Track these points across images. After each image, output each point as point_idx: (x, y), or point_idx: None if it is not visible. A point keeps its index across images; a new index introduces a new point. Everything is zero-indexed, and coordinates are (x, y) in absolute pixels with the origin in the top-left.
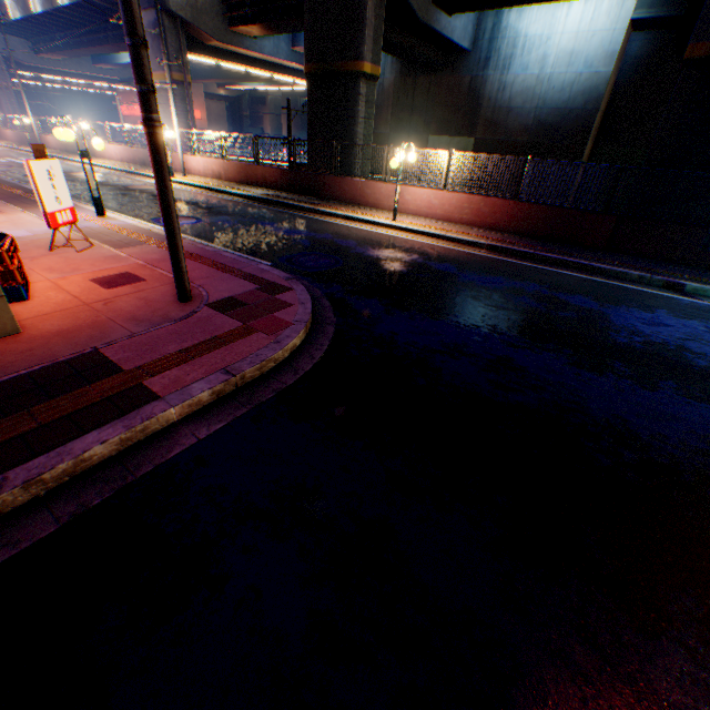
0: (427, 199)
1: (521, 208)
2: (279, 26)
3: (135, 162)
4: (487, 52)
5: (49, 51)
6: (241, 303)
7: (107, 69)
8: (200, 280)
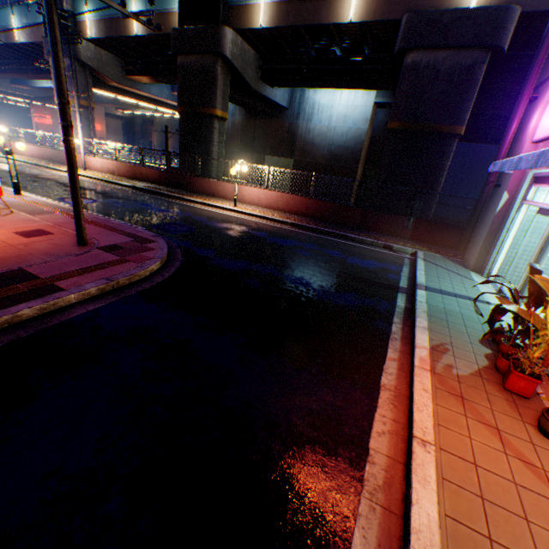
0: (257, 194)
1: (312, 202)
2: (162, 79)
3: (44, 158)
4: (298, 110)
5: None
6: (121, 247)
7: (23, 88)
8: (94, 235)
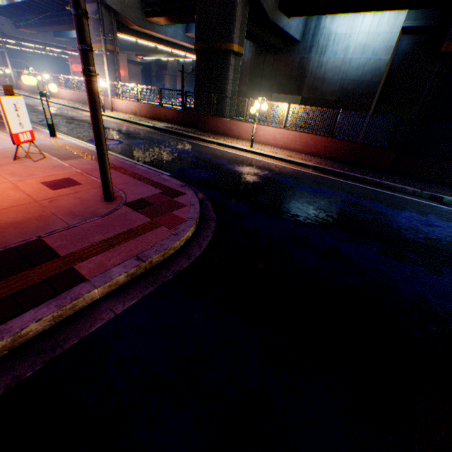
0: (273, 134)
1: (335, 142)
2: (178, 18)
3: (80, 101)
4: (311, 43)
5: (25, 27)
6: (149, 203)
7: (63, 41)
8: (120, 185)
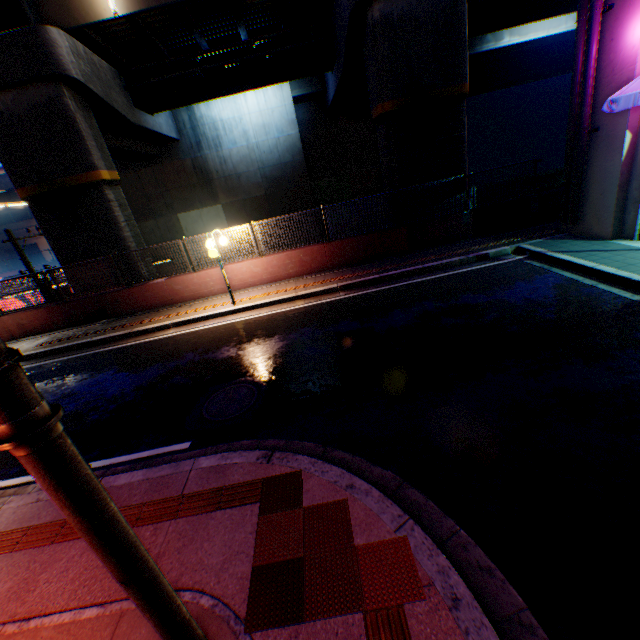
0: (248, 269)
1: (336, 245)
2: None
3: None
4: (196, 137)
5: None
6: (288, 565)
7: None
8: None
